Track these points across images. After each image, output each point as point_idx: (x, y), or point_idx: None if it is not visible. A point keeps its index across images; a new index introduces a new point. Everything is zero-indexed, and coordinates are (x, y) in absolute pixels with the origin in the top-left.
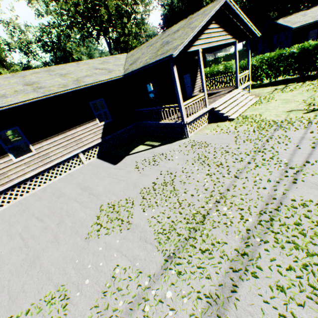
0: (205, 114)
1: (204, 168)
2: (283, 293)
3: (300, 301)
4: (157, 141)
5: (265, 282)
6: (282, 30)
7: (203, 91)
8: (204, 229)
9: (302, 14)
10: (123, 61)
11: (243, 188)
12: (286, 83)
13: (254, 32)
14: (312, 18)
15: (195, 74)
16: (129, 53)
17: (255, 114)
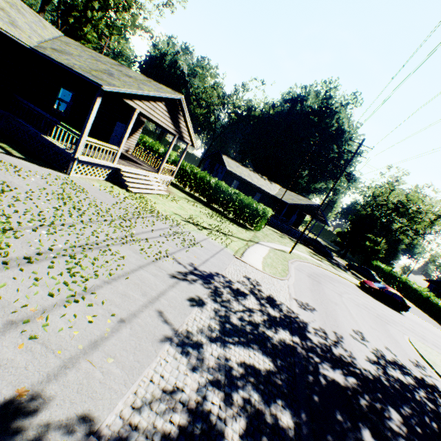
0: (113, 173)
1: (58, 202)
2: (38, 282)
3: (47, 287)
4: (22, 153)
5: (29, 275)
6: (223, 165)
7: (120, 147)
8: (3, 234)
9: (238, 165)
10: (50, 36)
11: (81, 230)
12: (198, 200)
13: (194, 142)
14: (240, 172)
15: (132, 132)
16: (68, 38)
17: (153, 200)
